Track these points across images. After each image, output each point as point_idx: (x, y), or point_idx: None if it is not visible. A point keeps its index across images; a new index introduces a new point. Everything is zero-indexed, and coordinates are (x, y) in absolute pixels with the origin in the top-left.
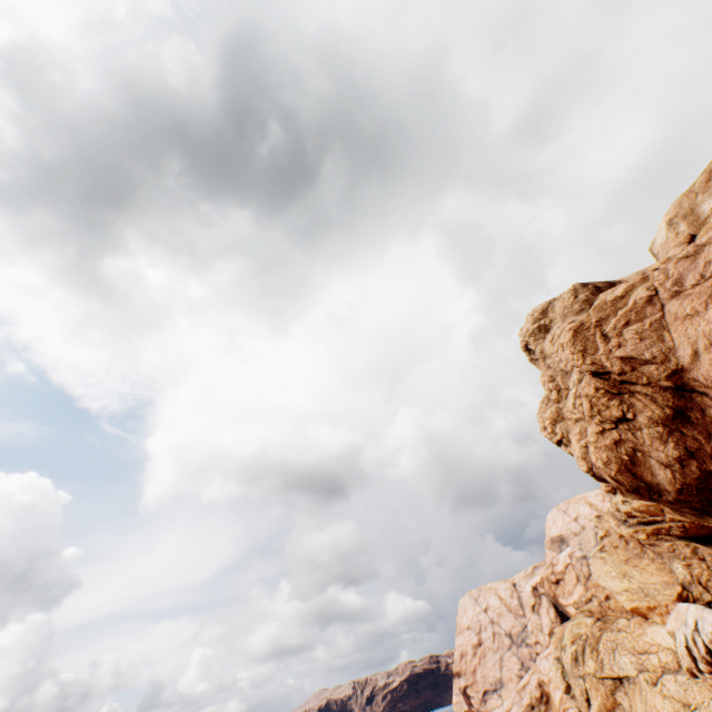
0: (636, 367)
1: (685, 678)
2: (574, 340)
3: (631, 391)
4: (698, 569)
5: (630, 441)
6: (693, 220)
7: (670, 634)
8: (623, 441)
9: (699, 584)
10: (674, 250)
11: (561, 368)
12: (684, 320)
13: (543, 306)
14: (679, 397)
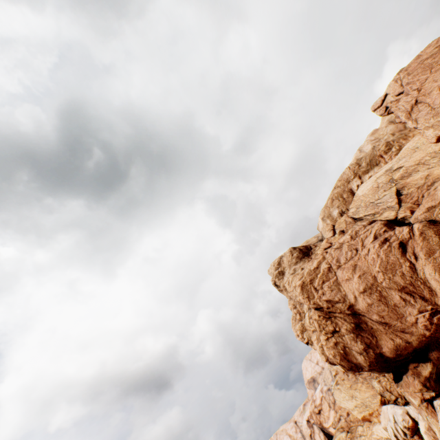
0: (333, 305)
1: None
2: (302, 292)
3: (334, 315)
4: (384, 381)
5: (341, 342)
6: (331, 219)
7: (385, 429)
8: (338, 342)
9: (387, 391)
10: (329, 234)
11: (297, 300)
12: (346, 281)
13: (278, 260)
14: (355, 317)
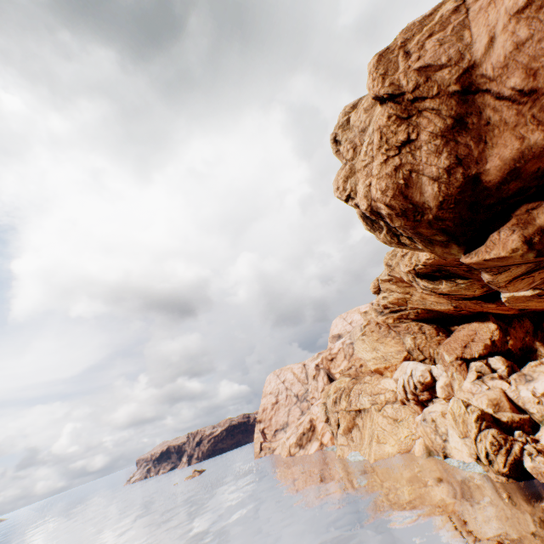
0: (431, 76)
1: (398, 405)
2: (378, 65)
3: (420, 110)
4: (420, 339)
5: (409, 163)
6: None
7: (395, 380)
8: (403, 165)
9: (418, 350)
10: None
11: (360, 130)
12: (488, 7)
13: (354, 102)
14: (462, 104)
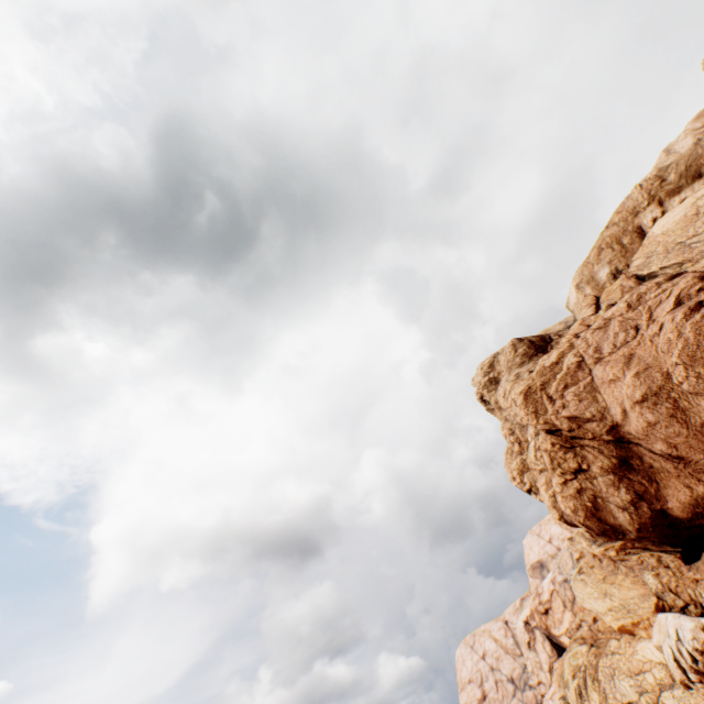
0: (581, 425)
1: (681, 691)
2: (526, 403)
3: (581, 444)
4: (666, 576)
5: (589, 488)
6: (595, 285)
7: (657, 648)
8: (584, 489)
9: (670, 591)
10: (586, 311)
11: (517, 422)
12: (610, 384)
13: (489, 360)
14: (620, 448)
